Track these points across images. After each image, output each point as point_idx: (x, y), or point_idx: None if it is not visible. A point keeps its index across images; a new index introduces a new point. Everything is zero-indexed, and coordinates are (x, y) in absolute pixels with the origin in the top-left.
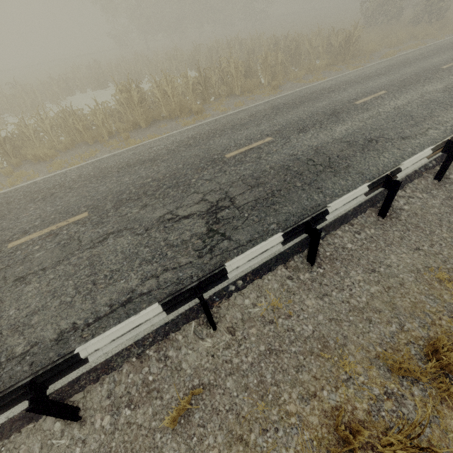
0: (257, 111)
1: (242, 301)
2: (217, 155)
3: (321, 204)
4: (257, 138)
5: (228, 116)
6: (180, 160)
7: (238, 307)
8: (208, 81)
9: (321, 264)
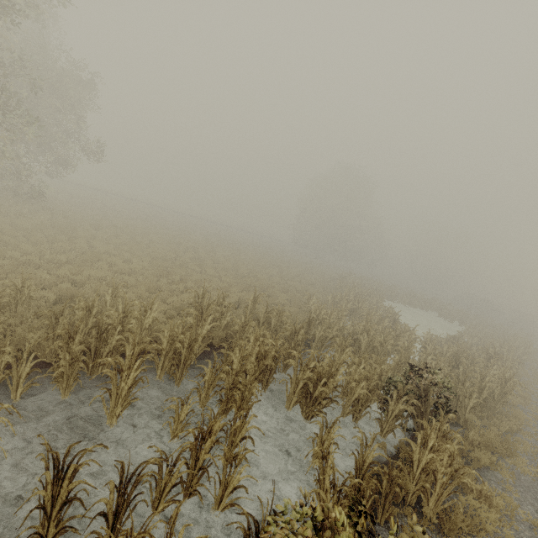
0: None
1: None
2: None
3: None
4: None
5: None
6: None
7: None
8: None
9: None
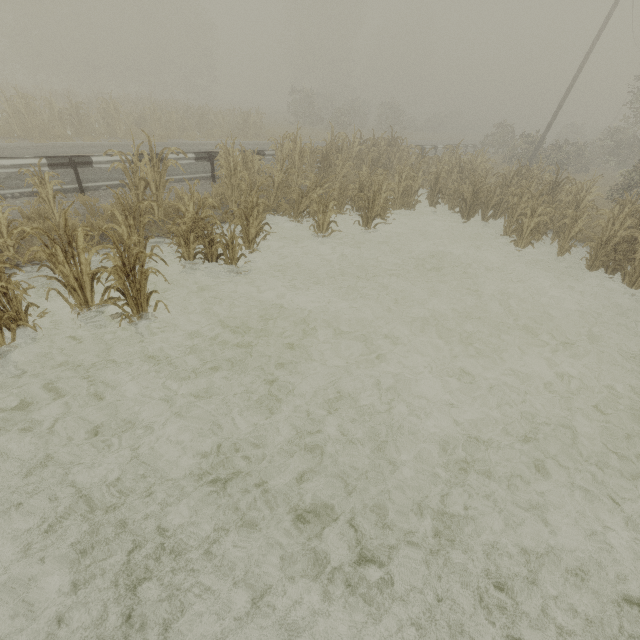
0: (124, 144)
1: (14, 201)
2: (52, 154)
3: (117, 178)
4: (102, 152)
5: (91, 143)
6: (10, 152)
7: (8, 202)
8: (83, 115)
9: (91, 196)
